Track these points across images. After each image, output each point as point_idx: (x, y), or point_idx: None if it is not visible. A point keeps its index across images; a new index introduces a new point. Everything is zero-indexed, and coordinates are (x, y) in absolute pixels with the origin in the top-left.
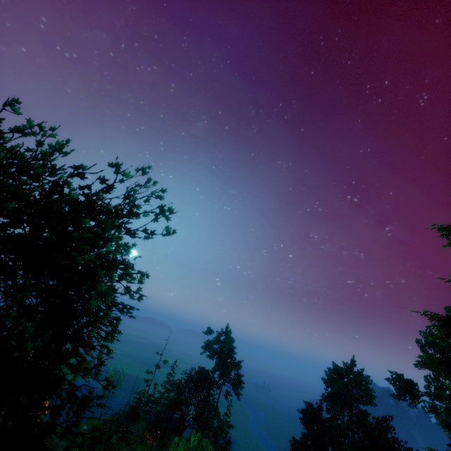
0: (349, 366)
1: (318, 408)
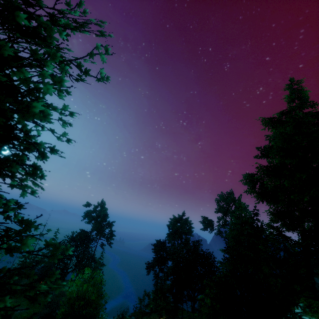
0: (181, 217)
1: (164, 242)
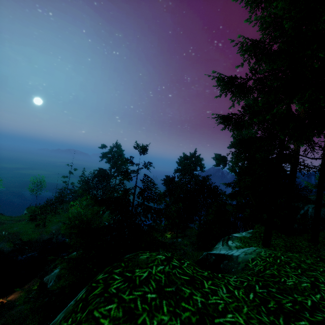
0: (193, 154)
1: (173, 177)
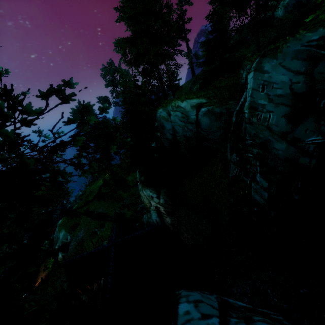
0: (79, 106)
1: None
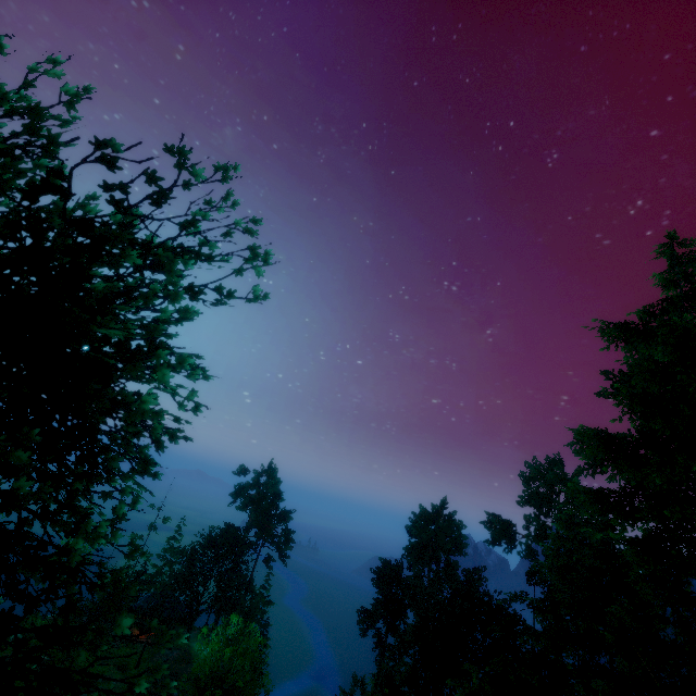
0: (439, 509)
1: (398, 565)
